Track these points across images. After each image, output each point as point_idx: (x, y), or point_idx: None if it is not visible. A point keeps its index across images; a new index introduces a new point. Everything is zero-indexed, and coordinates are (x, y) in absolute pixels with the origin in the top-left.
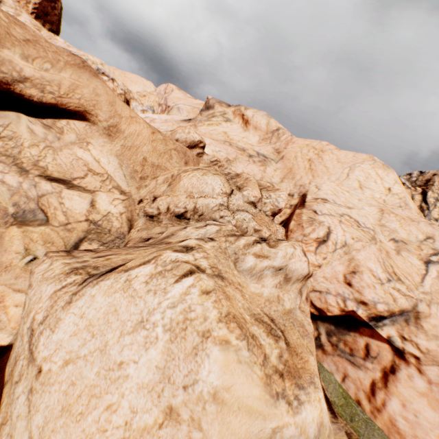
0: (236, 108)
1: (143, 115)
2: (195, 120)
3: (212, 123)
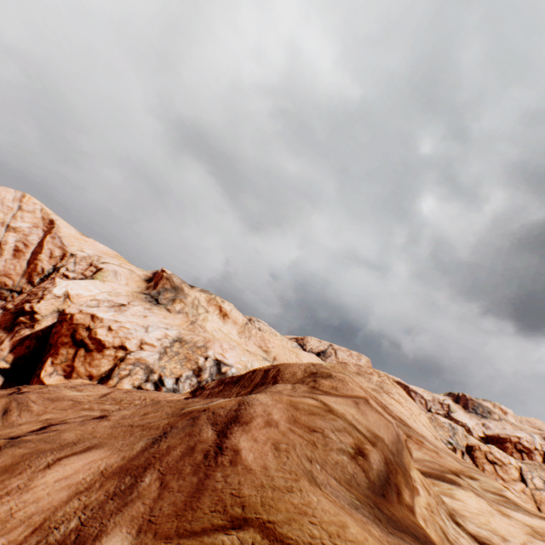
0: (210, 296)
1: (75, 284)
2: (182, 311)
3: (203, 317)
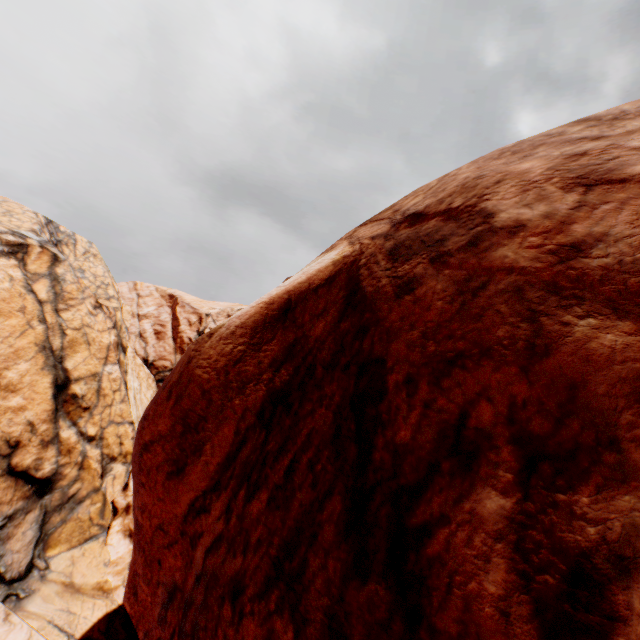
0: None
1: None
2: None
3: None
